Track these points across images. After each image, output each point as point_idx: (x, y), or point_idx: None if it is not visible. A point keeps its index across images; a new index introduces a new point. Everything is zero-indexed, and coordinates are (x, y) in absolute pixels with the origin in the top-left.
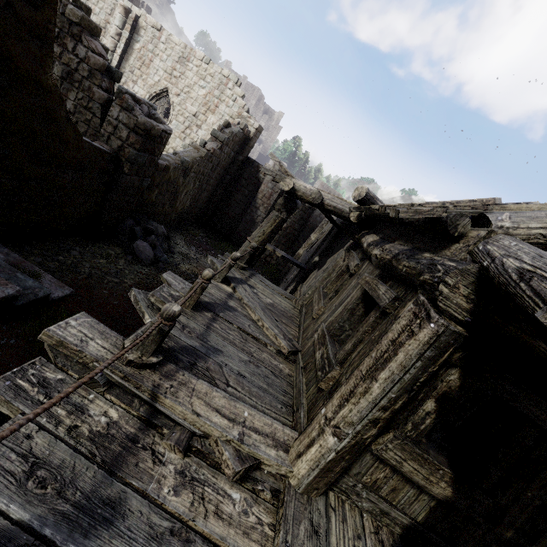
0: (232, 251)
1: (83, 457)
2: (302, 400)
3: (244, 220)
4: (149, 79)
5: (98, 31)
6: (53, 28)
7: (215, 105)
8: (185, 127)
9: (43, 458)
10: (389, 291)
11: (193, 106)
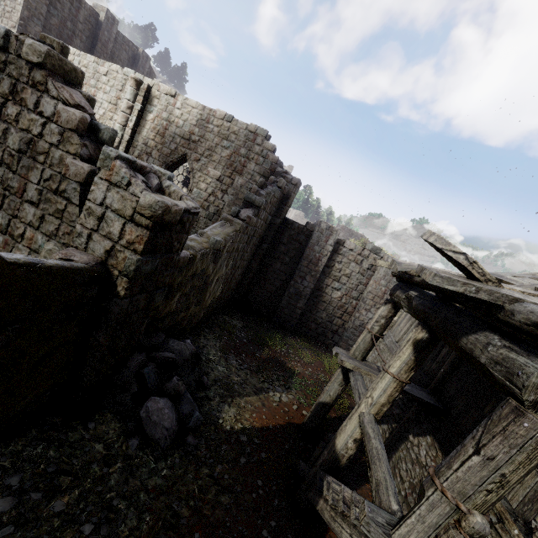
0: (280, 341)
1: None
2: None
3: (288, 294)
4: (165, 149)
5: (78, 75)
6: None
7: (242, 165)
8: (208, 194)
9: None
10: None
11: (216, 169)
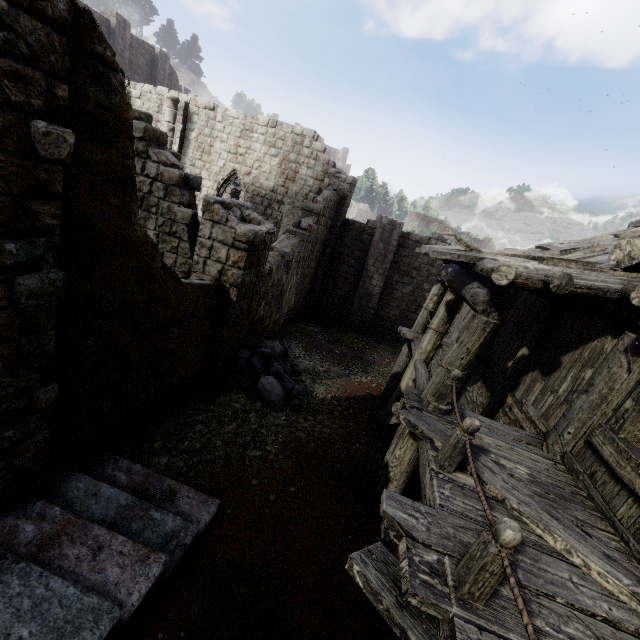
0: (356, 340)
1: None
2: None
3: (358, 296)
4: (214, 167)
5: (164, 137)
6: (132, 163)
7: (294, 171)
8: (265, 208)
9: None
10: None
11: (268, 180)
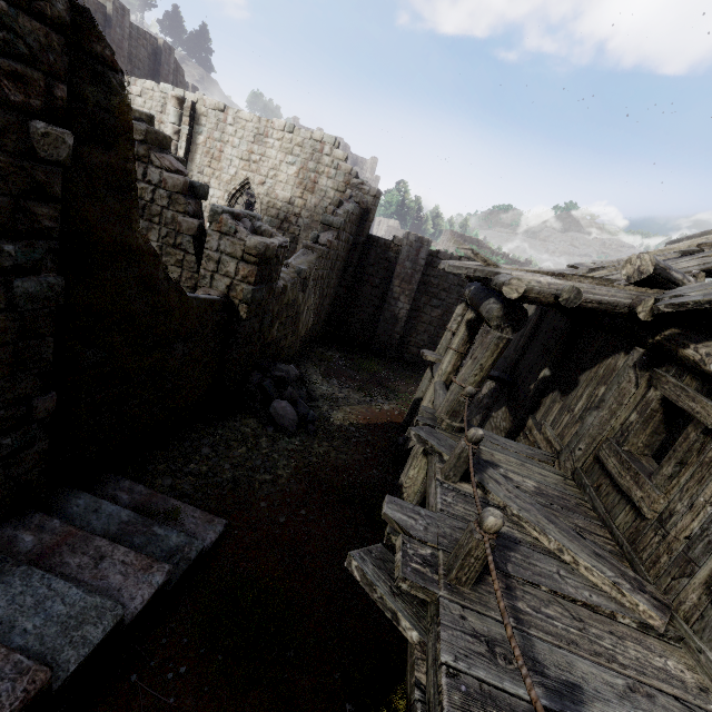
0: (380, 367)
1: None
2: None
3: (383, 320)
4: (224, 175)
5: (168, 141)
6: (132, 166)
7: (313, 181)
8: (281, 221)
9: None
10: None
11: (285, 191)
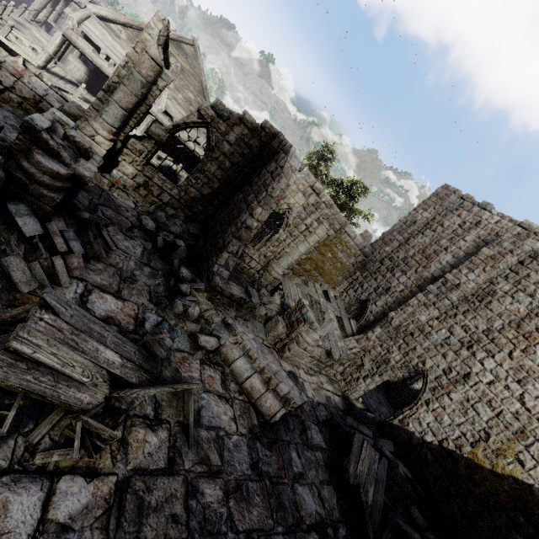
0: None
1: None
2: None
3: None
4: None
5: None
6: None
7: None
8: None
9: None
10: None
11: None
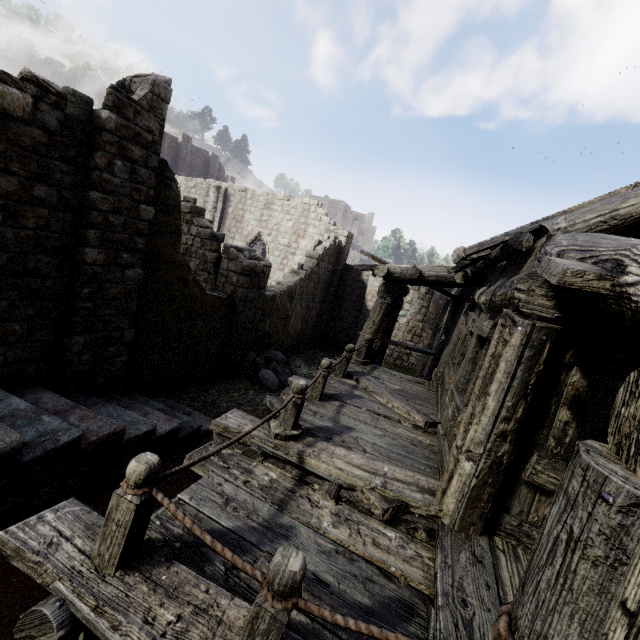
0: None
1: (258, 499)
2: (444, 457)
3: (360, 327)
4: (244, 231)
5: (203, 211)
6: (179, 222)
7: (304, 230)
8: (282, 259)
9: (232, 496)
10: (490, 322)
11: (285, 238)
